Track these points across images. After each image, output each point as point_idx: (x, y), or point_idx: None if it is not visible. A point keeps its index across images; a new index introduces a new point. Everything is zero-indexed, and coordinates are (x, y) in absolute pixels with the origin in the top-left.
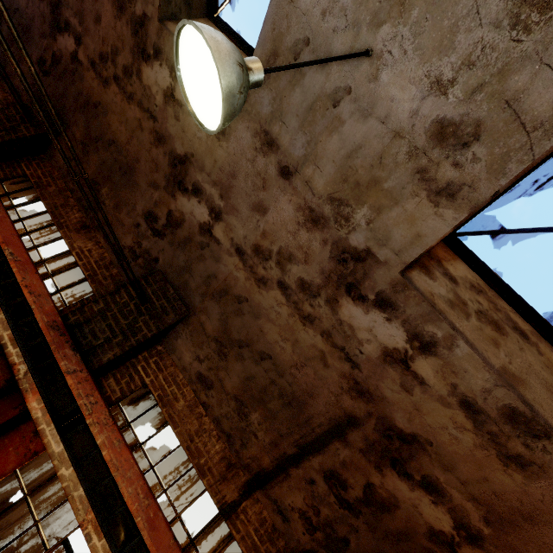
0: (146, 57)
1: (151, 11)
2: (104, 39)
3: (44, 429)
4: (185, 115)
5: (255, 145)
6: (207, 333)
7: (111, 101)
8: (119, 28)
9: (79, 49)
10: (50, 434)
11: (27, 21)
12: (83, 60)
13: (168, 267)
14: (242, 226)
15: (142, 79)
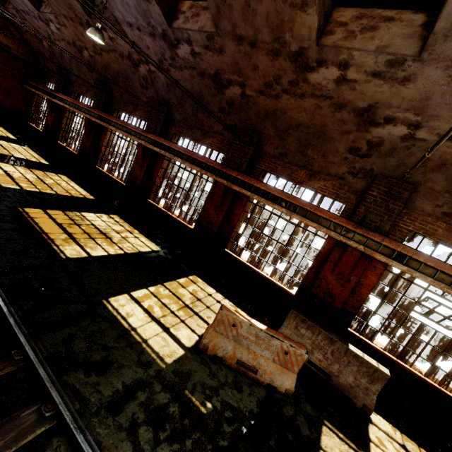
0: (310, 69)
1: (308, 44)
2: (265, 75)
3: (391, 264)
4: (361, 85)
5: (448, 74)
6: (437, 191)
7: (285, 105)
8: (277, 64)
9: (245, 90)
10: (396, 265)
11: (198, 95)
12: (251, 94)
13: (383, 170)
14: (446, 123)
15: (309, 82)
